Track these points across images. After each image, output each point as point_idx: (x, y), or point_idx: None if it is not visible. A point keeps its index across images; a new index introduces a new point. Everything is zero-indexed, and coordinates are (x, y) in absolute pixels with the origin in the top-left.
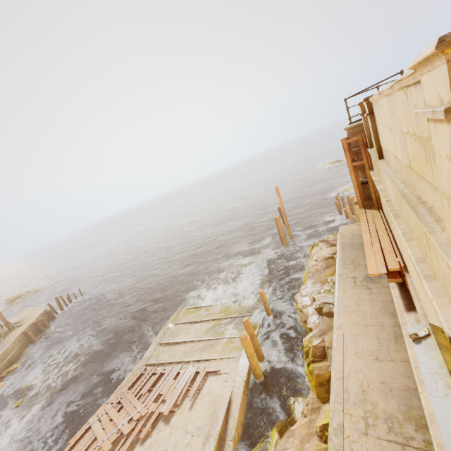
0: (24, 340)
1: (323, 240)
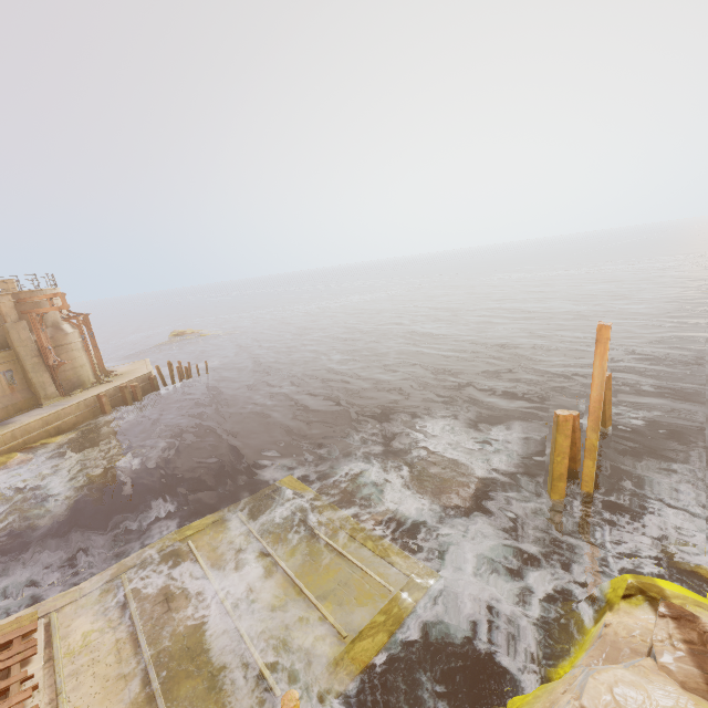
0: (93, 407)
1: (685, 618)
